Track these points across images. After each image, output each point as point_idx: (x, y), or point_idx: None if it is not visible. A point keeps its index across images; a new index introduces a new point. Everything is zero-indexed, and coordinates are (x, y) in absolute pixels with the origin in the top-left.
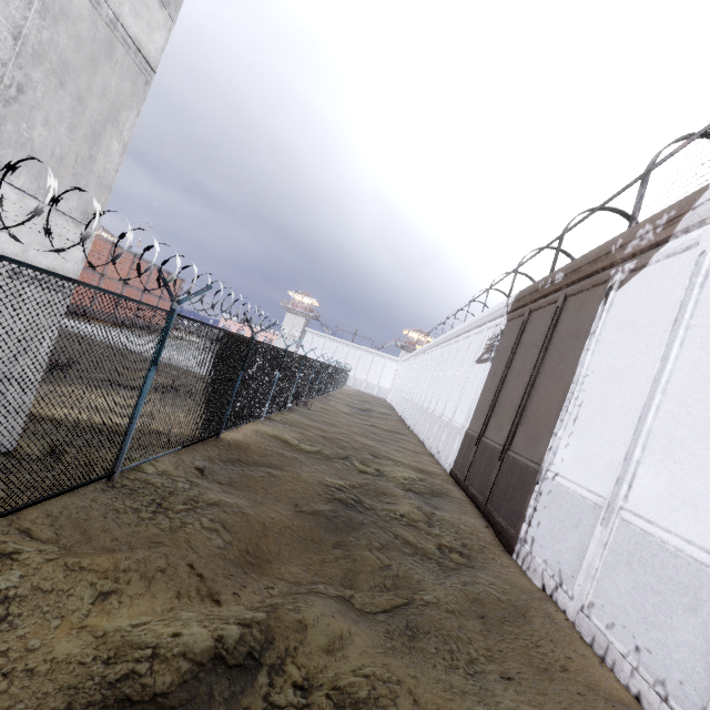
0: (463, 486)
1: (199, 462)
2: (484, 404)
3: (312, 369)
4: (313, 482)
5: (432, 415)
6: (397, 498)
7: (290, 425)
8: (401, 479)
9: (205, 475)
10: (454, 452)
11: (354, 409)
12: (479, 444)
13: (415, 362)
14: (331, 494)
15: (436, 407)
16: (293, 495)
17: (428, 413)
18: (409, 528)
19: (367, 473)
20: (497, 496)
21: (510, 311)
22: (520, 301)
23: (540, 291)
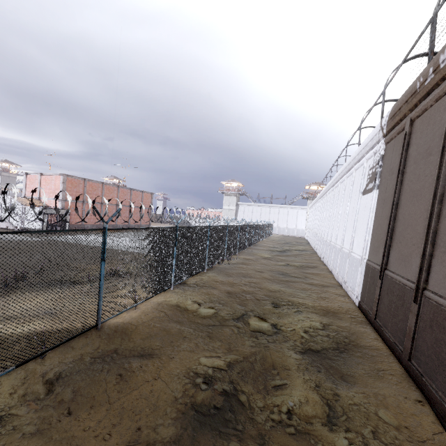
0: (374, 325)
1: (58, 368)
2: (379, 233)
3: (225, 233)
4: (178, 373)
5: (334, 247)
6: (288, 372)
7: (200, 286)
8: (300, 332)
9: (52, 389)
10: (358, 284)
11: (274, 253)
12: (383, 278)
13: (317, 206)
14: (191, 394)
15: (336, 240)
16: (141, 405)
17: (331, 246)
18: (299, 438)
19: (262, 331)
20: (424, 353)
21: (386, 132)
22: (396, 116)
23: (420, 90)
